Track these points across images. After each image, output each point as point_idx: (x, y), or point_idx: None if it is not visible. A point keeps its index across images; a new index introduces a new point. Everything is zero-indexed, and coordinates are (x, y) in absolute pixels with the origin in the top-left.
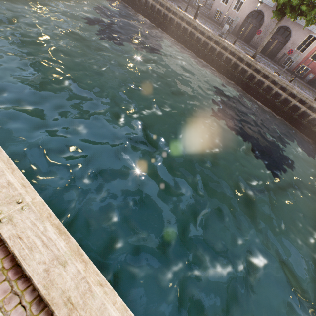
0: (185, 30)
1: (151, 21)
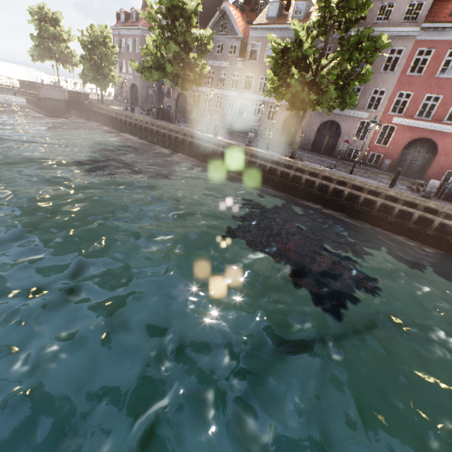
0: (208, 149)
1: (172, 150)
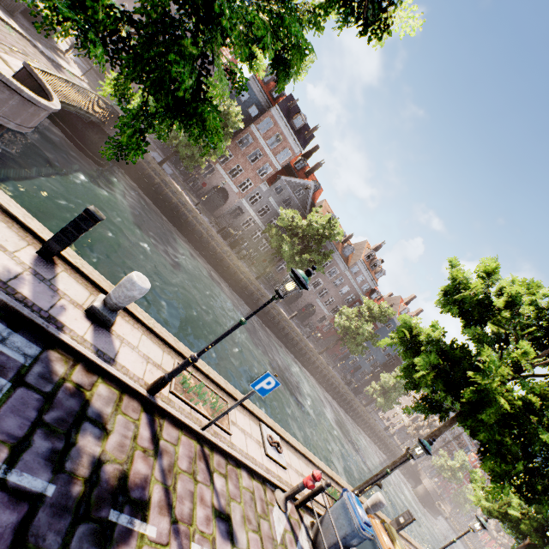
0: (280, 325)
1: (248, 305)
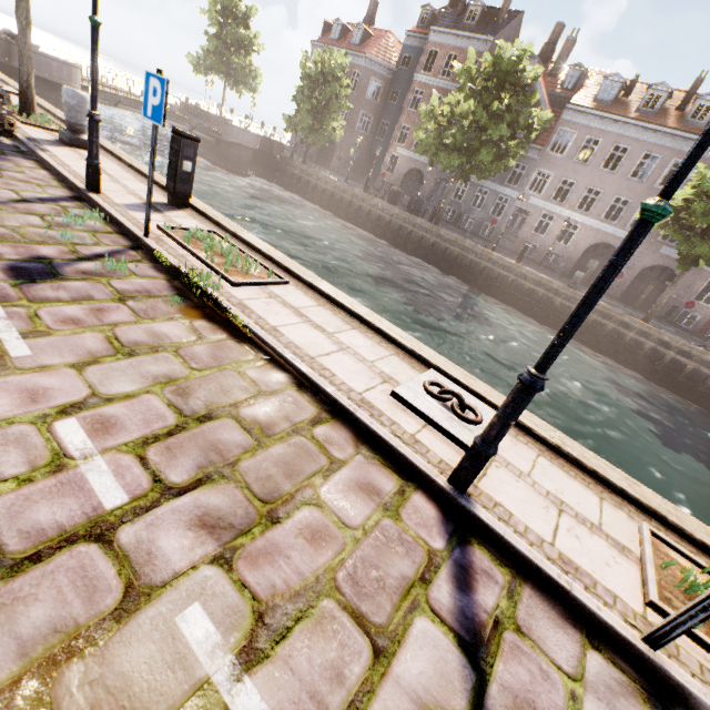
0: (501, 279)
1: (432, 265)
